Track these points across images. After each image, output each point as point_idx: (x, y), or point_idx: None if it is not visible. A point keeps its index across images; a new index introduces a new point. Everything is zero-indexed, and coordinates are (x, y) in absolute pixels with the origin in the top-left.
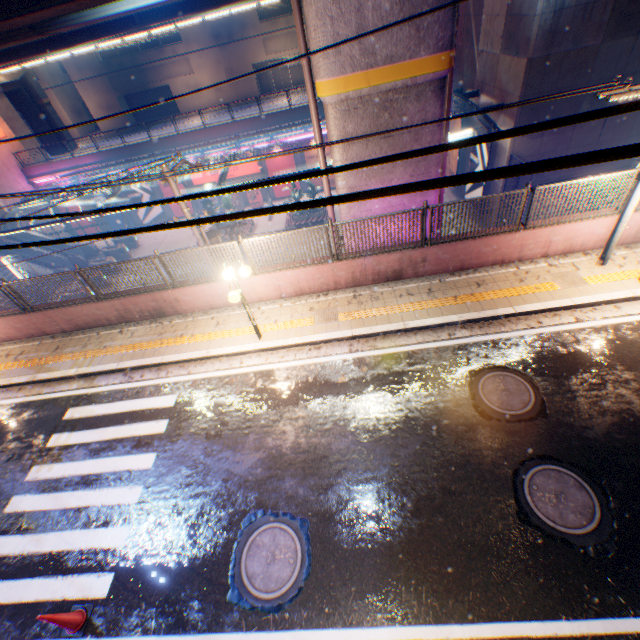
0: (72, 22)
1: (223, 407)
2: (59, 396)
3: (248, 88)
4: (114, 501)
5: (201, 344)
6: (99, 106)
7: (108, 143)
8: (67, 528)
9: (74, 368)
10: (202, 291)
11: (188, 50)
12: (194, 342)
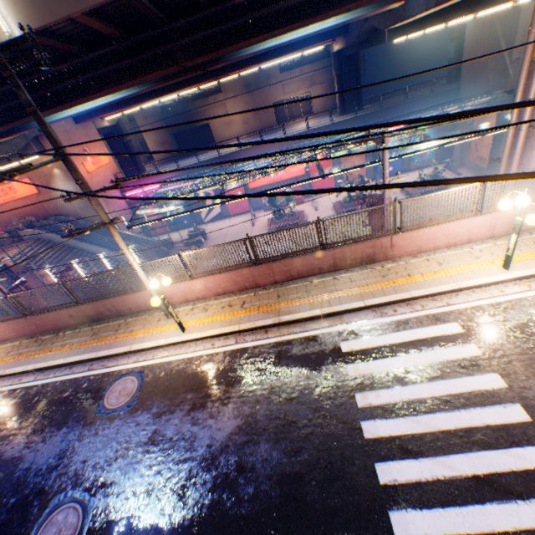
0: (230, 58)
1: (528, 328)
2: (315, 333)
3: (268, 120)
4: (497, 421)
5: (440, 279)
6: (155, 142)
7: (170, 165)
8: (466, 450)
9: (315, 309)
10: (419, 235)
11: (225, 97)
12: (429, 279)
